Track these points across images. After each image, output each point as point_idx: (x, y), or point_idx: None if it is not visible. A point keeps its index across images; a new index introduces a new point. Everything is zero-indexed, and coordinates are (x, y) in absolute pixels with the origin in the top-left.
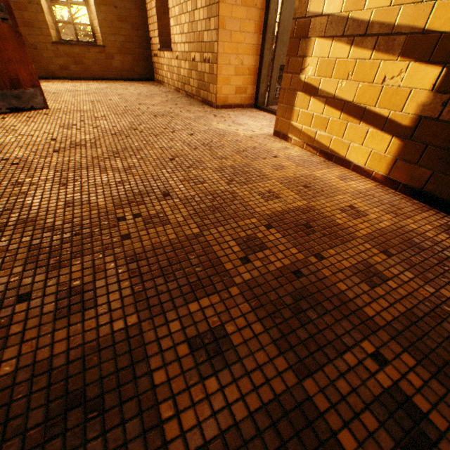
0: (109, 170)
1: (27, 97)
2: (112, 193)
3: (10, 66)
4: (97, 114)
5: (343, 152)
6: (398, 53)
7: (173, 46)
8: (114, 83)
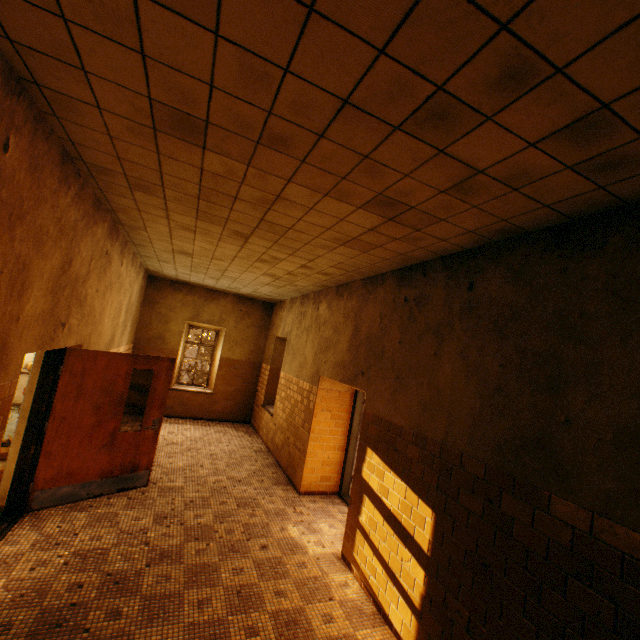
0: (186, 602)
1: (137, 477)
2: (184, 637)
3: (139, 456)
4: (187, 497)
5: (387, 608)
6: (405, 544)
7: (274, 412)
8: (210, 425)
